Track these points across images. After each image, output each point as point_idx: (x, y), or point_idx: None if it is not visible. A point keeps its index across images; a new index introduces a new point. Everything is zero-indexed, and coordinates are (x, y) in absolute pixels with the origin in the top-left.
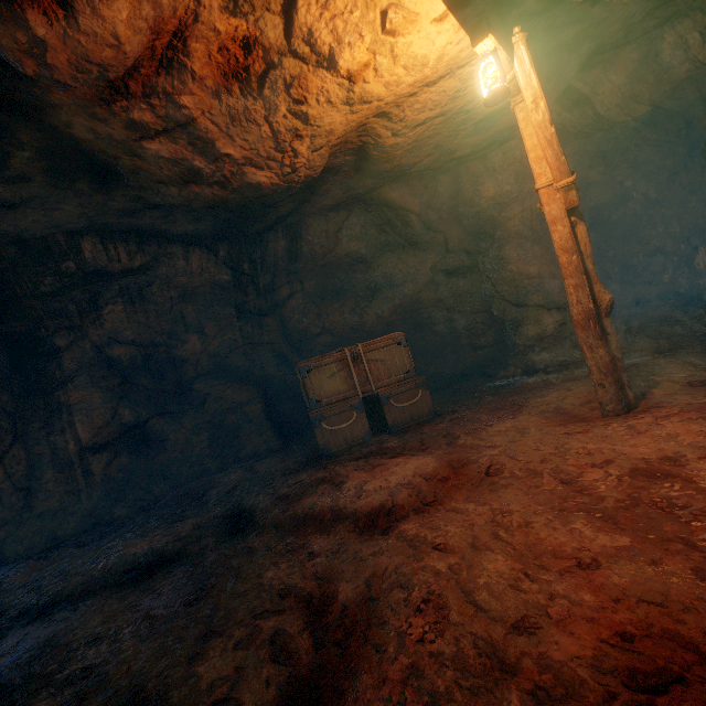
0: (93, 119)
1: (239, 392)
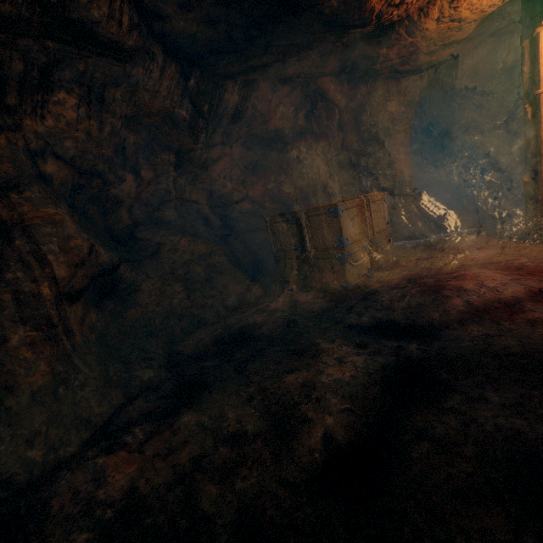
0: None
1: (196, 243)
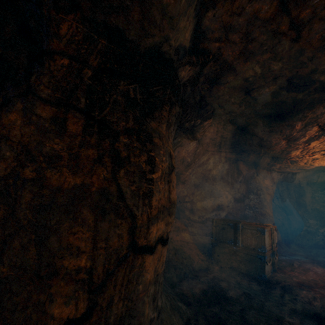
0: None
1: (176, 221)
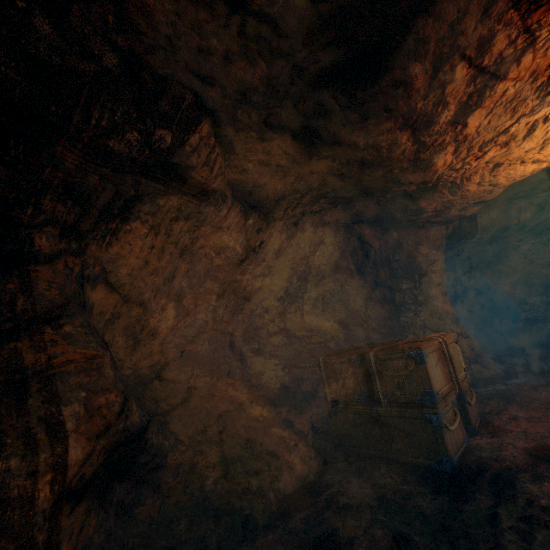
0: (483, 4)
1: (235, 387)
